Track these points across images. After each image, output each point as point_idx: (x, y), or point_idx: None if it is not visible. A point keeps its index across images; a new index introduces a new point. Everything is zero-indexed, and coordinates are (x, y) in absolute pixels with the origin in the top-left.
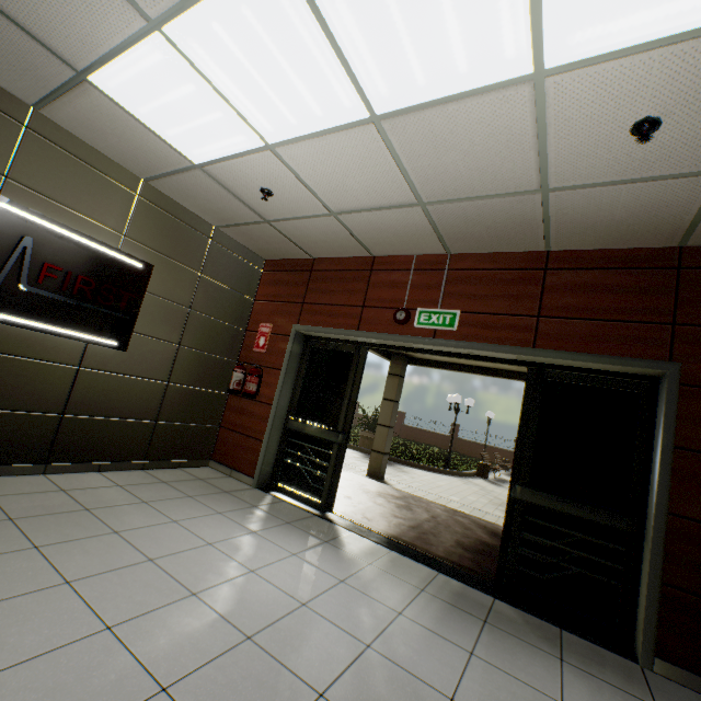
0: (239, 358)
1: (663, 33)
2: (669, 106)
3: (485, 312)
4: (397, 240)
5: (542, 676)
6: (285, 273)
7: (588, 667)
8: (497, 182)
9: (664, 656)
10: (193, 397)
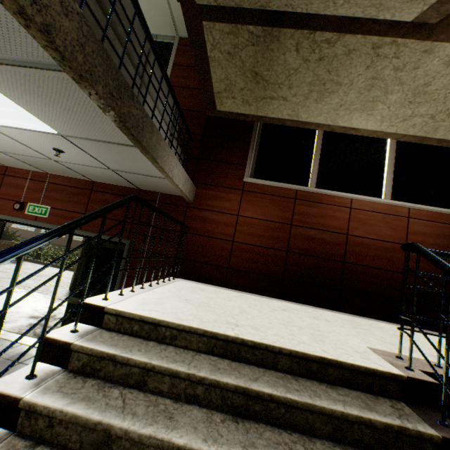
0: None
1: (18, 126)
2: (58, 147)
3: (63, 209)
4: (9, 162)
5: None
6: None
7: None
8: (26, 152)
9: None
10: None
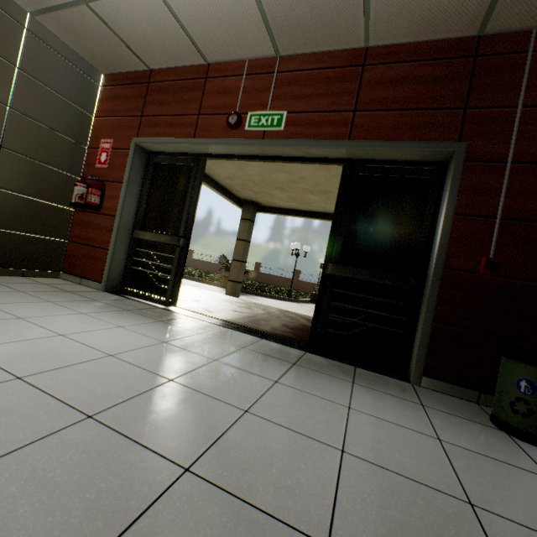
0: (82, 176)
1: None
2: None
3: (309, 111)
4: (226, 33)
5: (336, 392)
6: (123, 87)
7: (374, 386)
8: None
9: (429, 375)
10: (29, 207)
